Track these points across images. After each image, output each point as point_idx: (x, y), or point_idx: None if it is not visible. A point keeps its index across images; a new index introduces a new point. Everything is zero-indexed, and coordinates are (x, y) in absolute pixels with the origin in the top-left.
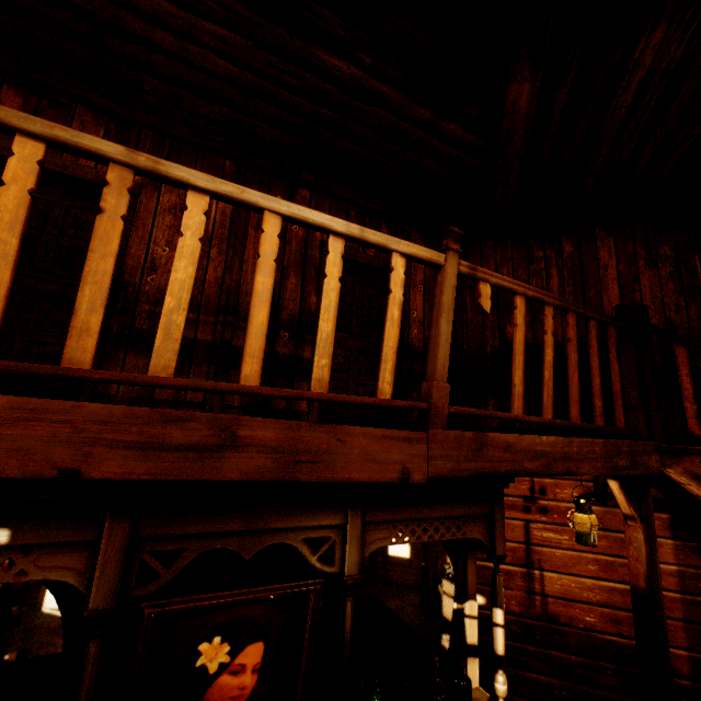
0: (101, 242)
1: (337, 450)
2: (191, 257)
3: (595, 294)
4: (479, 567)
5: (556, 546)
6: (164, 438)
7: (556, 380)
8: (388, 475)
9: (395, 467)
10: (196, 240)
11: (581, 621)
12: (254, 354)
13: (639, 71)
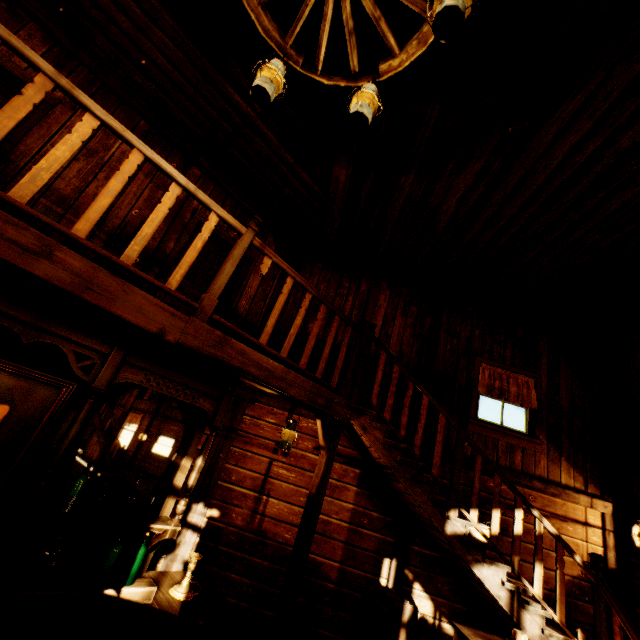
0: (12, 109)
1: (121, 296)
2: (71, 148)
3: (369, 320)
4: (225, 488)
5: (285, 480)
6: (2, 230)
7: (327, 367)
8: (150, 327)
9: (158, 325)
10: (80, 140)
11: (281, 537)
12: (89, 220)
13: (403, 193)
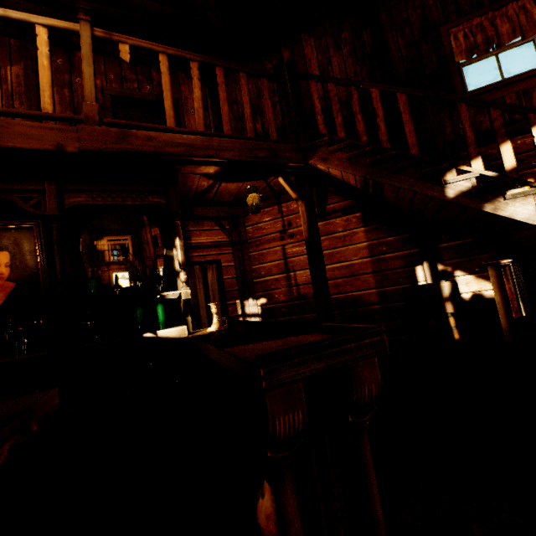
0: None
1: (3, 132)
2: None
3: (306, 82)
4: (260, 282)
5: (301, 254)
6: None
7: None
8: (46, 147)
9: (52, 143)
10: None
11: None
12: None
13: None
